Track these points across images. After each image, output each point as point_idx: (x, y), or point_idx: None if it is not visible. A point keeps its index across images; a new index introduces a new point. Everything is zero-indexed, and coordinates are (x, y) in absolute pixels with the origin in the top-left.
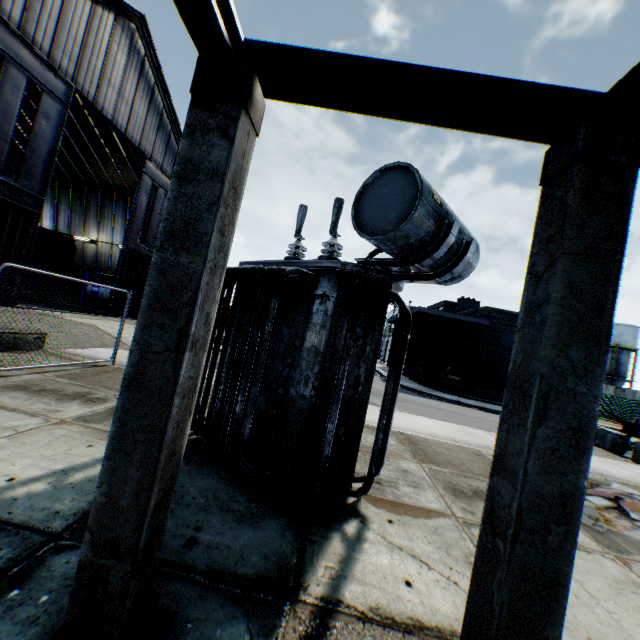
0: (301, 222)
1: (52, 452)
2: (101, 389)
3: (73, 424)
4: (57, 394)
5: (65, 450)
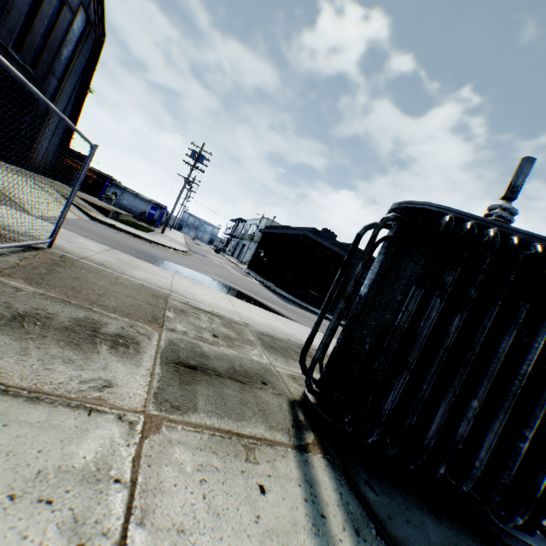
0: (523, 180)
1: (250, 542)
2: (97, 310)
3: (171, 423)
4: (53, 328)
5: (255, 522)
